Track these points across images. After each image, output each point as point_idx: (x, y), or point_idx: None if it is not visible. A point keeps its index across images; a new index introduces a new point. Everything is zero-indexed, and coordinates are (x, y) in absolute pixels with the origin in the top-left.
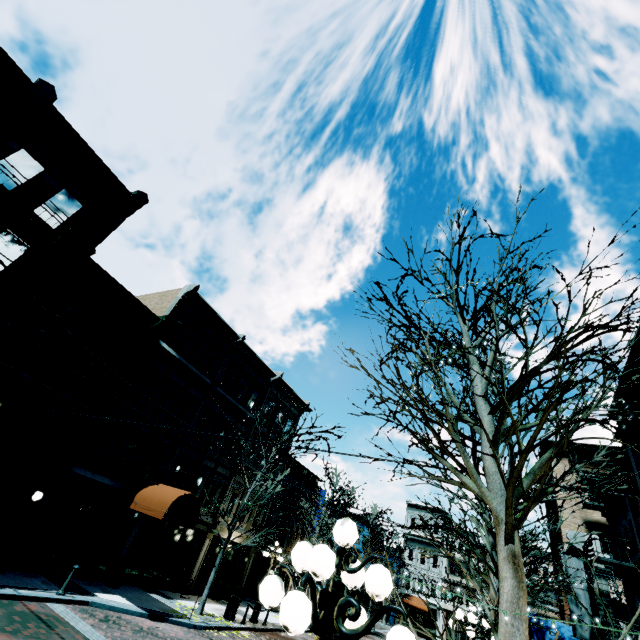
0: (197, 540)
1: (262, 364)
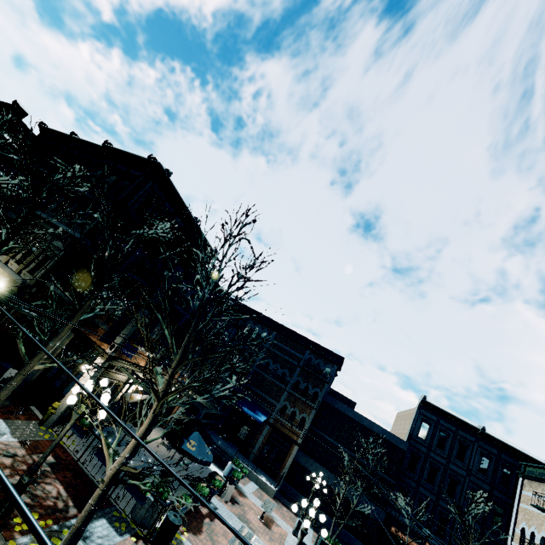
0: None
1: (91, 145)
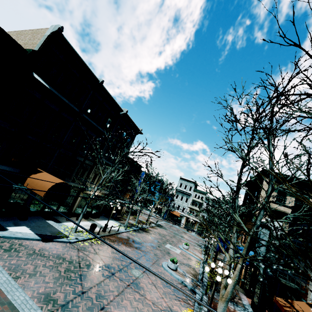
0: (75, 194)
1: (115, 102)
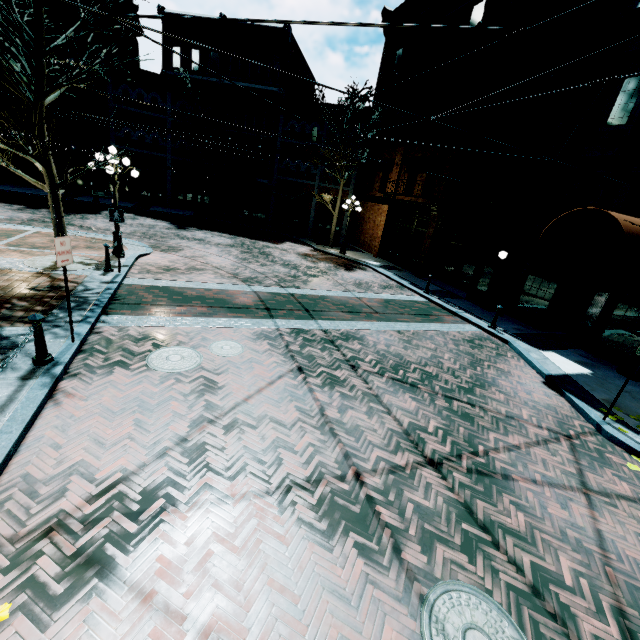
0: None
1: None
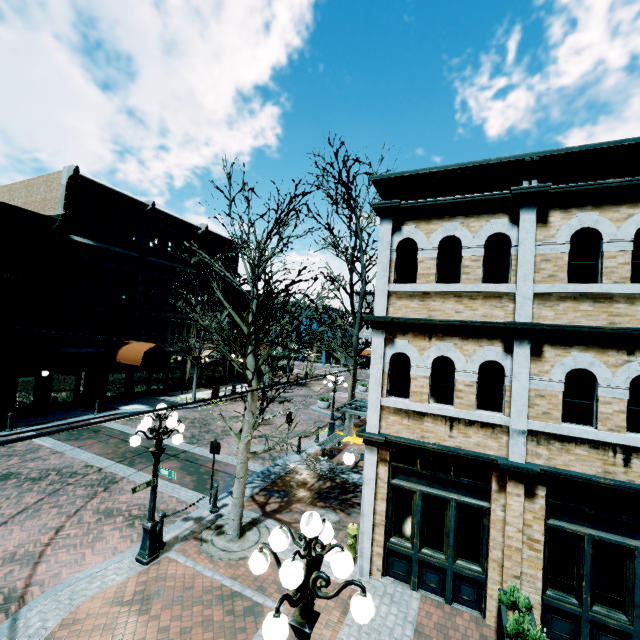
0: (181, 362)
1: (183, 222)
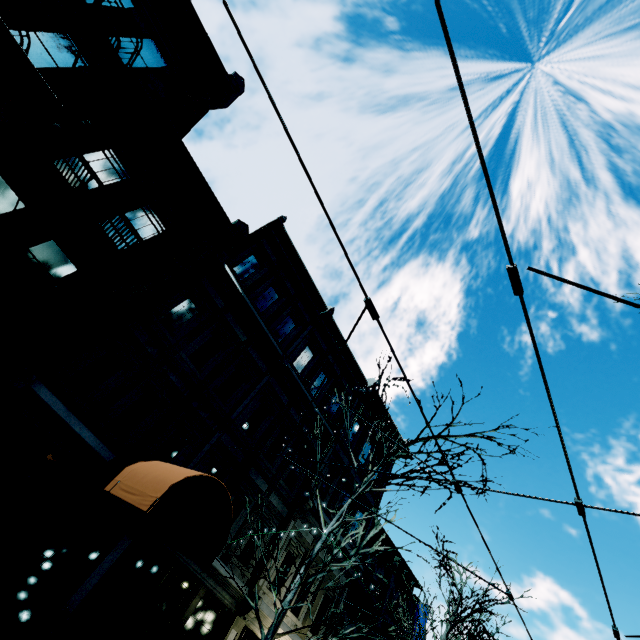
0: (215, 626)
1: (351, 359)
